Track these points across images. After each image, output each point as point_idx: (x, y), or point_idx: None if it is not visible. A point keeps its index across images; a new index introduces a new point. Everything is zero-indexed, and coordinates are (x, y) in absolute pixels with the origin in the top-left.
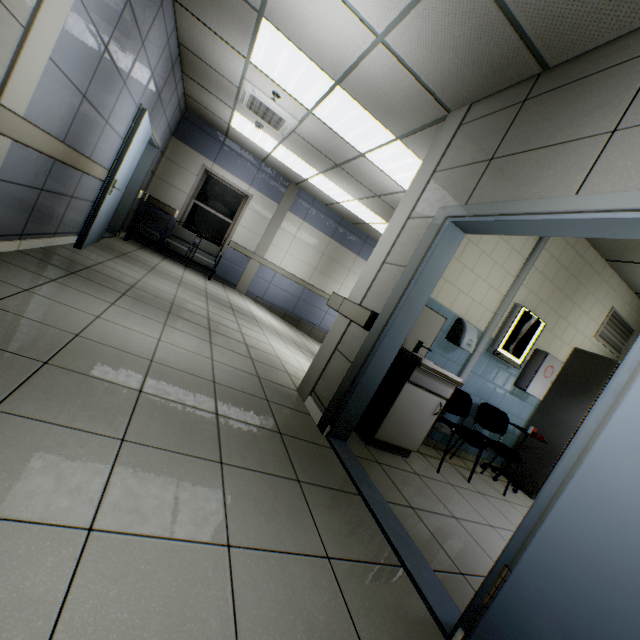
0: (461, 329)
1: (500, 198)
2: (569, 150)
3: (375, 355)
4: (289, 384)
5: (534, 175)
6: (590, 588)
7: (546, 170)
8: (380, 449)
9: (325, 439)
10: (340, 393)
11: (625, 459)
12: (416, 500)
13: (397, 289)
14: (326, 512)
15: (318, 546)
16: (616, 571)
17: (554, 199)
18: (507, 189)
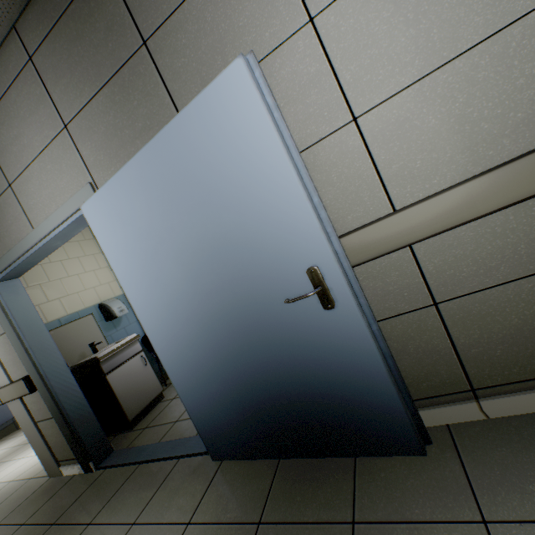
0: (107, 309)
1: (3, 251)
2: (3, 204)
3: (59, 396)
4: (39, 484)
5: (4, 227)
6: (193, 382)
7: (6, 221)
8: (144, 418)
9: (98, 471)
10: (71, 440)
11: (156, 332)
12: (178, 414)
13: (19, 350)
14: (121, 507)
15: (124, 529)
16: (189, 369)
17: (27, 237)
18: (0, 243)
